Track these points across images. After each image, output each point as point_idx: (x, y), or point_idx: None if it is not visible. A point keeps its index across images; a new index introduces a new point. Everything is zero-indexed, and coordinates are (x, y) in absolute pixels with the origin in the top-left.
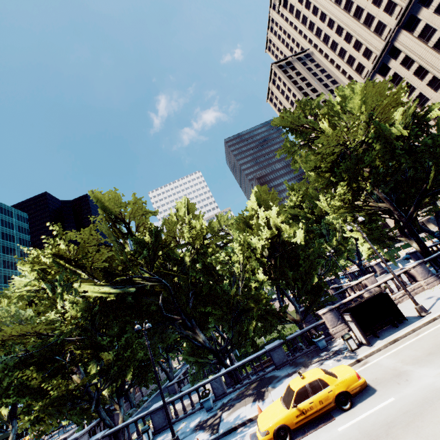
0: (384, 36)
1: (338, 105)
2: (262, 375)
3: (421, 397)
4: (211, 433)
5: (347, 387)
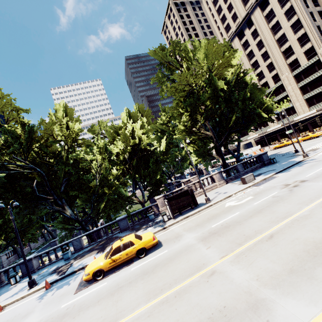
0: (247, 7)
1: (192, 53)
2: (111, 235)
3: (179, 250)
4: (60, 275)
5: (145, 245)
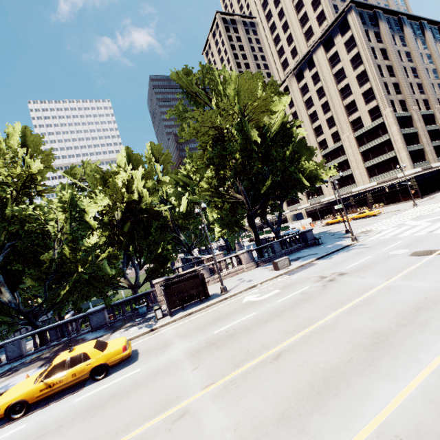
0: (310, 44)
1: (222, 86)
2: (75, 336)
3: (156, 369)
4: None
5: (108, 360)
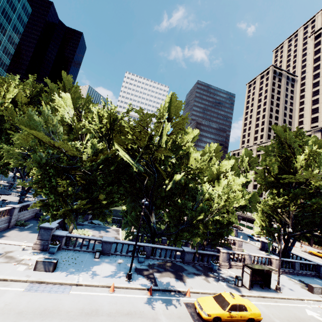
0: None
1: None
2: (174, 260)
3: None
4: (152, 283)
5: (255, 317)
